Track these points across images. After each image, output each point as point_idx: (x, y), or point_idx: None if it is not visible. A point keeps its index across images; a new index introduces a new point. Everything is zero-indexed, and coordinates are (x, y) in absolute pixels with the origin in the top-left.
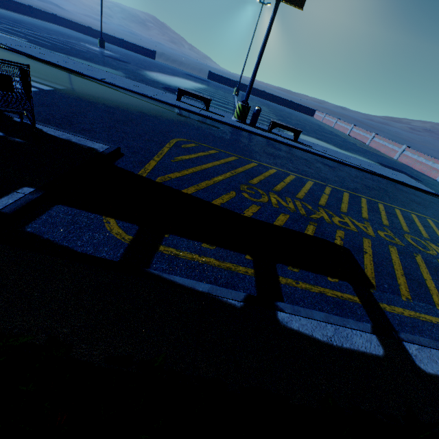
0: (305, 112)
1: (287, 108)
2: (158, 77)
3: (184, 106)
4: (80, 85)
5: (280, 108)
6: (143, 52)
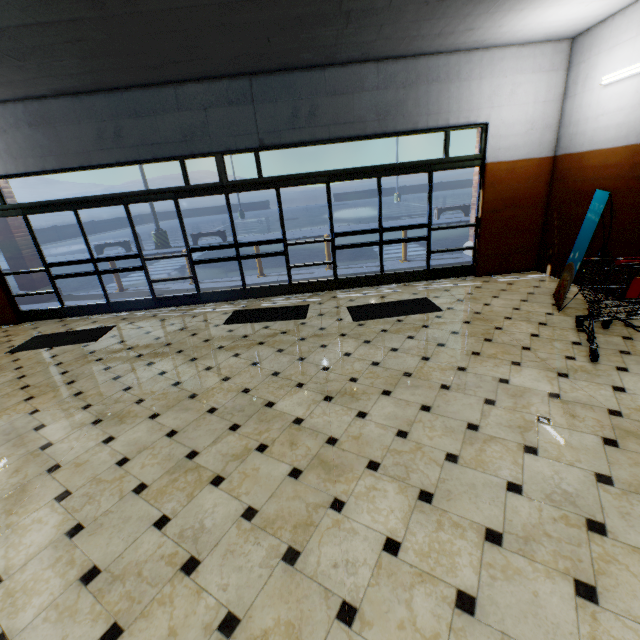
0: (463, 187)
1: (439, 191)
2: (347, 216)
3: (456, 220)
4: (394, 236)
5: (440, 194)
6: (256, 207)
